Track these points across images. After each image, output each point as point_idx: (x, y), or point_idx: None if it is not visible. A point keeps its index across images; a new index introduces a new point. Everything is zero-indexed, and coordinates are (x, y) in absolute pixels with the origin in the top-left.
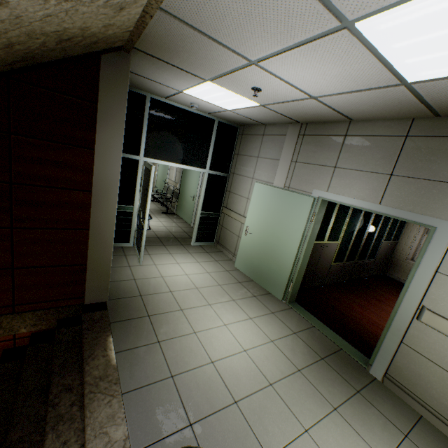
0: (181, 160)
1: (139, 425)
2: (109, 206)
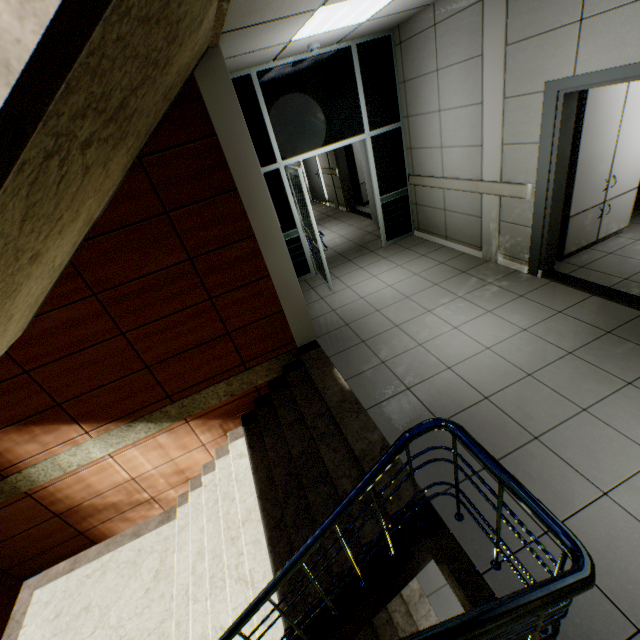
0: None
1: (424, 580)
2: None
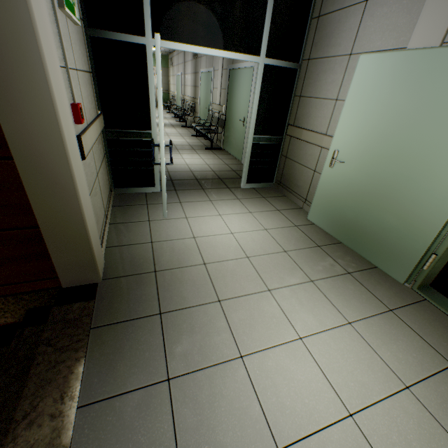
0: (217, 41)
1: None
2: (35, 99)
